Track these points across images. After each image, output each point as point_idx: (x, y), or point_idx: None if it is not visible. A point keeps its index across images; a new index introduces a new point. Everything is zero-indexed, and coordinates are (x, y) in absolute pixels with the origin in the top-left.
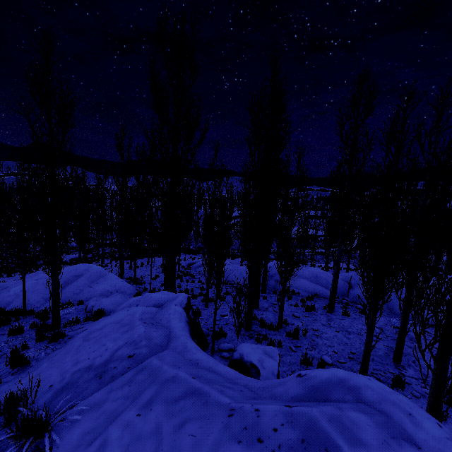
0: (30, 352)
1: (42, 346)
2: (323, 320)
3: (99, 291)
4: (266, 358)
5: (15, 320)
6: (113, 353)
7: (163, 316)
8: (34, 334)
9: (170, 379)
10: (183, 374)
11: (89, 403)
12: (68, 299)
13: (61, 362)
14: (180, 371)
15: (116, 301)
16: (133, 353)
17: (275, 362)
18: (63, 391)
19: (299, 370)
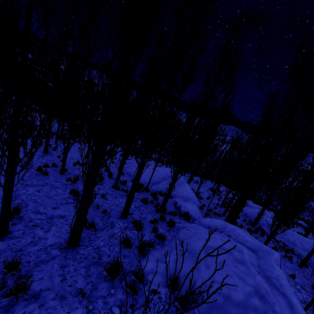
0: (159, 227)
1: (164, 226)
2: None
3: (180, 193)
4: None
5: (141, 191)
6: (246, 296)
7: (271, 273)
8: (153, 209)
9: None
10: None
11: None
12: (163, 189)
13: (197, 266)
14: None
15: (195, 210)
16: None
17: None
18: (214, 310)
19: None
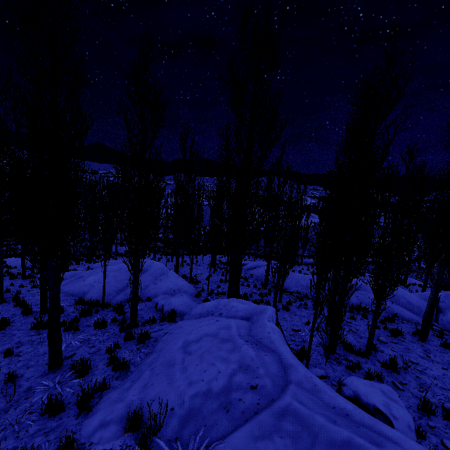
0: (123, 352)
1: (131, 347)
2: (418, 350)
3: (163, 288)
4: (391, 403)
5: (96, 312)
6: (229, 378)
7: (262, 335)
8: (117, 330)
9: (346, 445)
10: (363, 442)
11: (233, 449)
12: None
13: (170, 378)
14: (351, 433)
15: (185, 302)
16: (254, 383)
17: (406, 411)
18: (189, 420)
19: (419, 418)
